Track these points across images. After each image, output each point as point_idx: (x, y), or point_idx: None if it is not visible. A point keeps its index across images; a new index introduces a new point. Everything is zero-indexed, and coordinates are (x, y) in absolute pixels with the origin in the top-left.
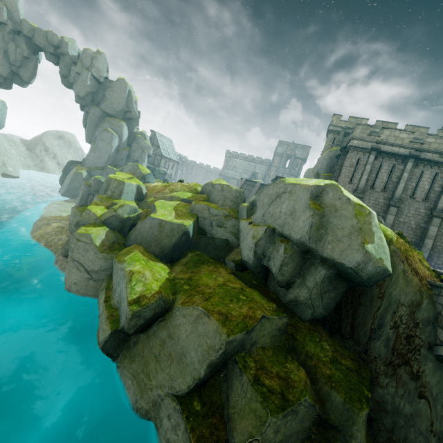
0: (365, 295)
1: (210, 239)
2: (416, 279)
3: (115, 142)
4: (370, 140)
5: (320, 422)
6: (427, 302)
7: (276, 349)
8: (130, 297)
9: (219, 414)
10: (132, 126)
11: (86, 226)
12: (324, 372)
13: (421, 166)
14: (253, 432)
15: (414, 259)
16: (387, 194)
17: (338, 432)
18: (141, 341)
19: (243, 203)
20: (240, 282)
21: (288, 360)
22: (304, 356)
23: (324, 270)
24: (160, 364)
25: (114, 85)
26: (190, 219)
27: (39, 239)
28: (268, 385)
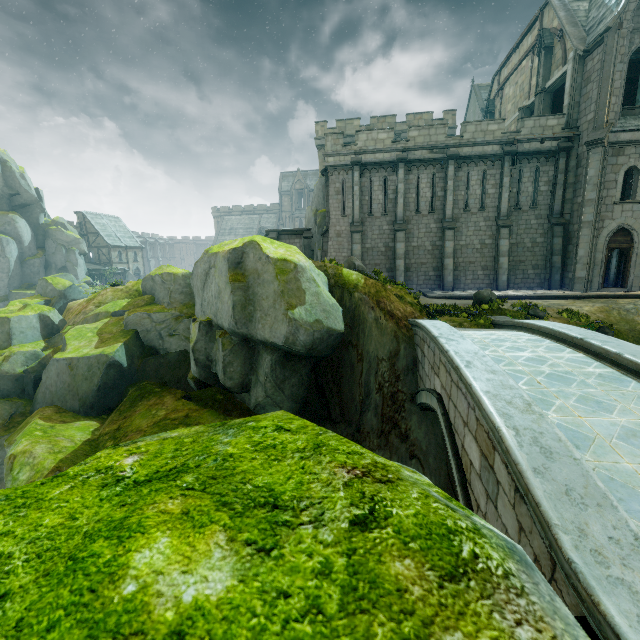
0: (344, 364)
1: (161, 357)
2: (390, 324)
3: (12, 249)
4: (347, 153)
5: None
6: (404, 348)
7: None
8: None
9: None
10: (33, 215)
11: None
12: None
13: (415, 170)
14: None
15: (388, 299)
16: (390, 216)
17: None
18: None
19: None
20: (192, 405)
21: None
22: None
23: (268, 356)
24: None
25: None
26: (118, 341)
27: None
28: None
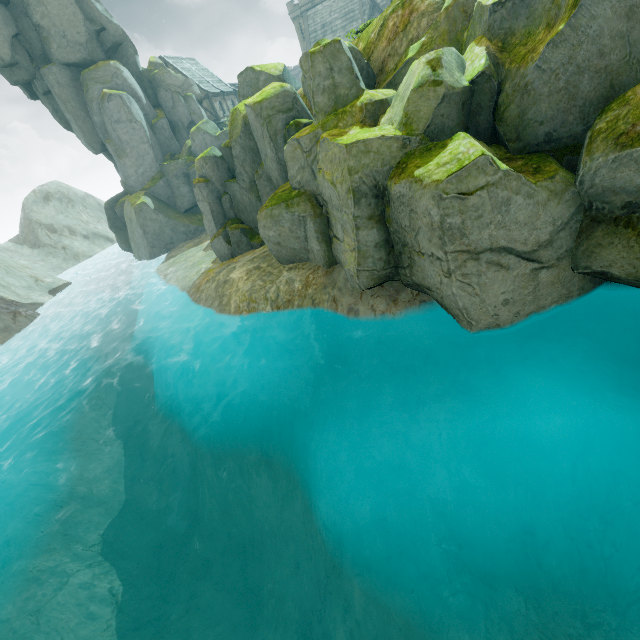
0: None
1: None
2: None
3: (137, 110)
4: None
5: None
6: None
7: None
8: None
9: None
10: (130, 61)
11: (420, 164)
12: None
13: None
14: None
15: None
16: None
17: None
18: None
19: None
20: None
21: None
22: None
23: None
24: None
25: None
26: None
27: (251, 308)
28: None
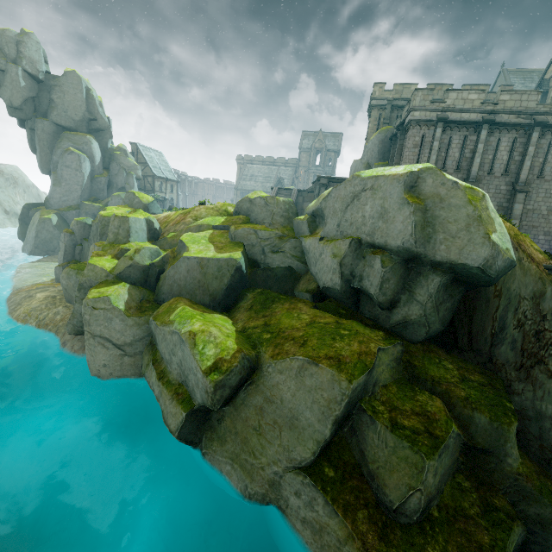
0: (480, 298)
1: (268, 270)
2: (534, 266)
3: (86, 166)
4: (434, 109)
5: (466, 450)
6: (551, 290)
7: (398, 383)
8: (203, 365)
9: (357, 474)
10: (104, 140)
11: (98, 287)
12: (458, 394)
13: (497, 132)
14: (412, 483)
15: (526, 243)
16: (462, 174)
17: (489, 455)
18: (228, 416)
19: (296, 216)
20: (329, 314)
21: (417, 392)
22: (431, 383)
23: (438, 277)
24: (264, 436)
25: (62, 82)
26: (236, 249)
27: (25, 319)
28: (408, 426)
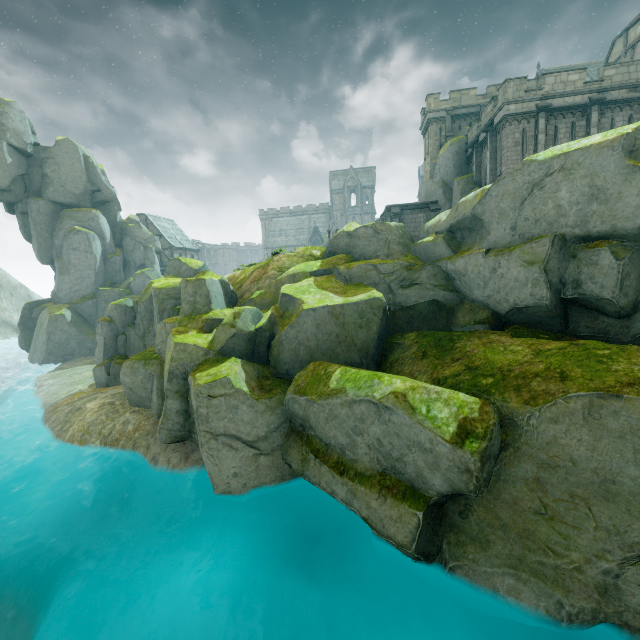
0: None
1: (409, 309)
2: None
3: (97, 246)
4: (532, 98)
5: None
6: None
7: None
8: (444, 433)
9: None
10: (111, 213)
11: (202, 370)
12: None
13: (608, 113)
14: None
15: None
16: None
17: None
18: (477, 503)
19: (412, 242)
20: (542, 340)
21: None
22: None
23: None
24: (562, 520)
25: (55, 153)
26: (367, 289)
27: (84, 439)
28: None
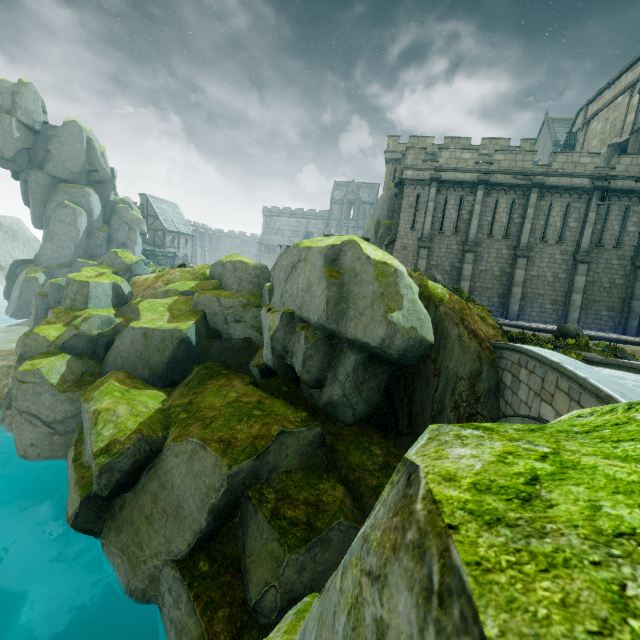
0: (419, 376)
1: (226, 341)
2: (474, 343)
3: (83, 221)
4: (427, 168)
5: None
6: (487, 370)
7: (308, 469)
8: (96, 446)
9: (234, 569)
10: (105, 192)
11: (34, 359)
12: (369, 483)
13: (495, 193)
14: (269, 578)
15: (472, 318)
16: (460, 237)
17: None
18: (128, 503)
19: (268, 282)
20: (261, 392)
21: (323, 480)
22: (346, 470)
23: (353, 355)
24: (153, 526)
25: (61, 133)
26: (190, 319)
27: None
28: (290, 516)
